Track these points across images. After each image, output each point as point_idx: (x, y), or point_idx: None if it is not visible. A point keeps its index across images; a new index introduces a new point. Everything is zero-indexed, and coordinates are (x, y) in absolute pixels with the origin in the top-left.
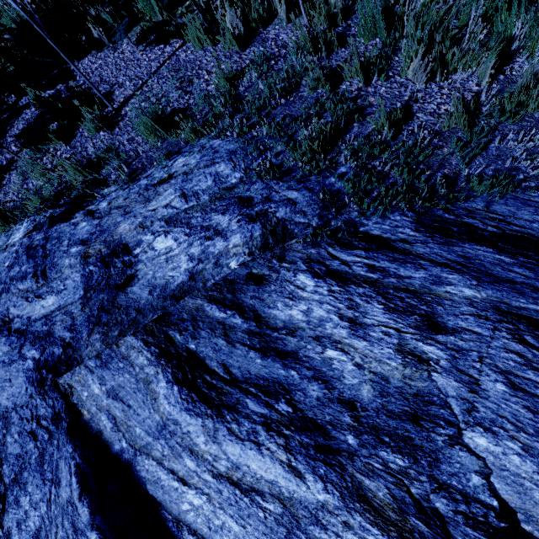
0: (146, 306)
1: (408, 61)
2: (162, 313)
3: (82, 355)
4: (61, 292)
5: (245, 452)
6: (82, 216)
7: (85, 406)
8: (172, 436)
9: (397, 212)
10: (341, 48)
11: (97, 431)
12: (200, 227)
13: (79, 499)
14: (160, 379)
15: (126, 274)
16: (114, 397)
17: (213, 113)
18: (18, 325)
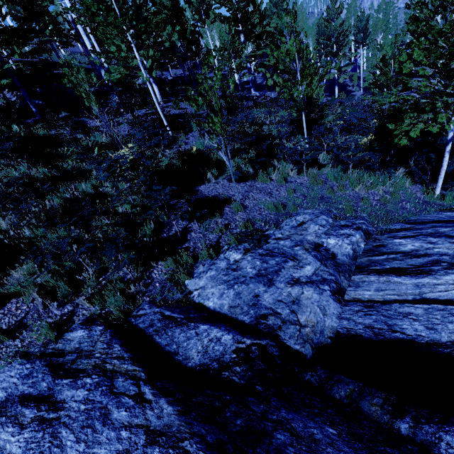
0: (348, 263)
1: (356, 187)
2: (355, 266)
3: (344, 286)
4: (310, 264)
5: (451, 276)
6: (274, 240)
7: (374, 298)
8: (424, 285)
9: (395, 223)
10: (324, 184)
11: (394, 300)
12: (339, 235)
13: (429, 305)
14: (392, 278)
15: (330, 253)
16: (382, 291)
17: (293, 203)
18: (304, 280)
